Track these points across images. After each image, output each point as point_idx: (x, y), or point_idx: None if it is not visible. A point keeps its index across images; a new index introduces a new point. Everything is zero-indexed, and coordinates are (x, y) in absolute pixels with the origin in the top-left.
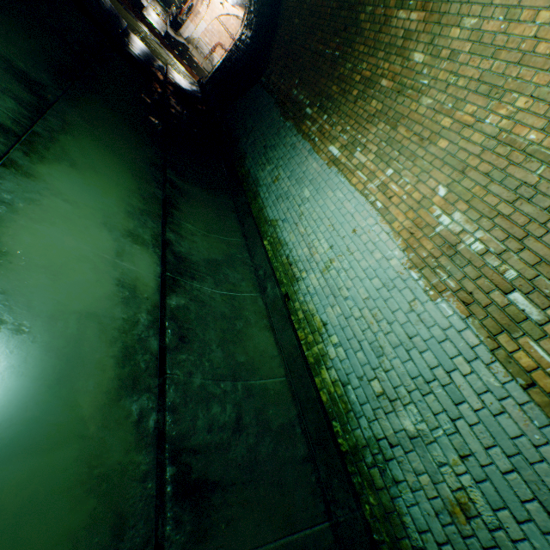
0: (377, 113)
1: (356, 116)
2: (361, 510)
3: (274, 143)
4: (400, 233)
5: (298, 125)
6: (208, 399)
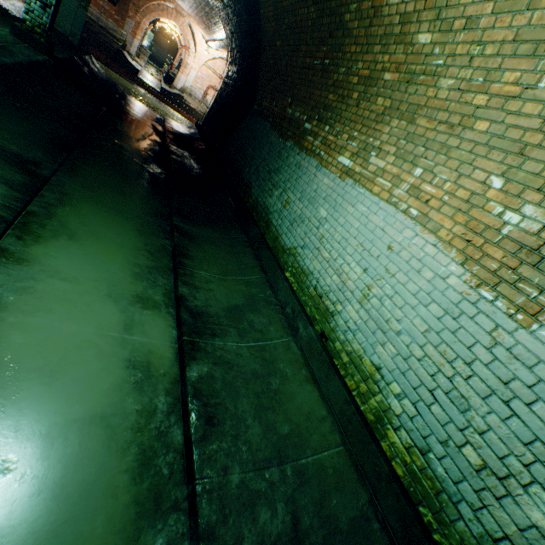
0: (387, 111)
1: (361, 119)
2: None
3: (277, 167)
4: (451, 242)
5: (299, 142)
6: (252, 502)
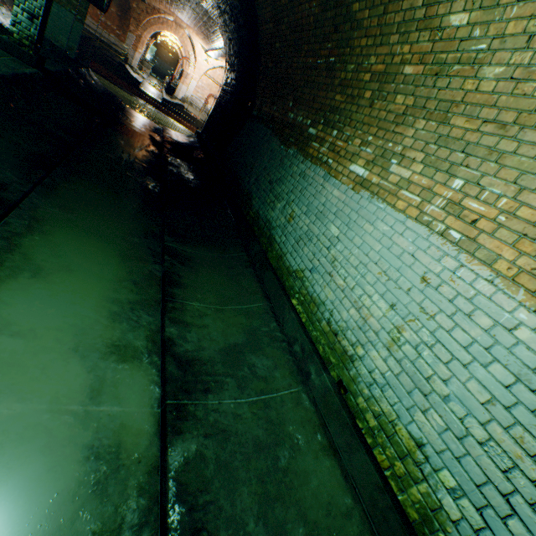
0: (409, 110)
1: (377, 121)
2: None
3: (280, 176)
4: (516, 279)
5: (303, 149)
6: None
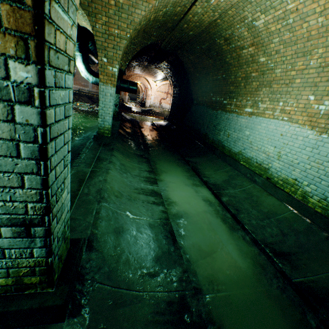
0: (258, 86)
1: (249, 92)
2: None
3: (217, 122)
4: (304, 124)
5: (224, 109)
6: (262, 227)
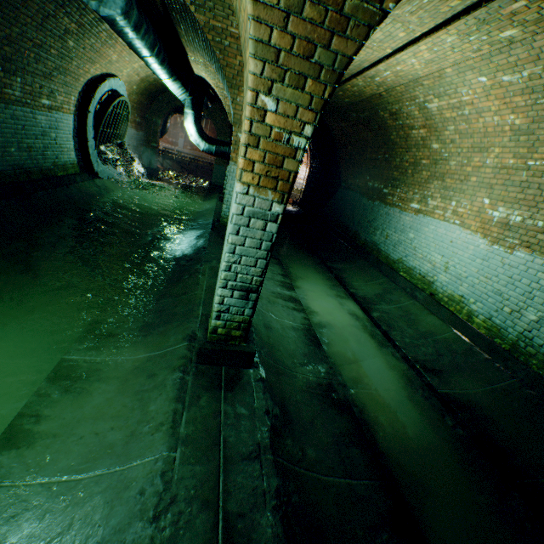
0: (429, 177)
1: (417, 183)
2: (530, 369)
3: (373, 217)
4: (476, 231)
5: (383, 201)
6: (416, 346)
